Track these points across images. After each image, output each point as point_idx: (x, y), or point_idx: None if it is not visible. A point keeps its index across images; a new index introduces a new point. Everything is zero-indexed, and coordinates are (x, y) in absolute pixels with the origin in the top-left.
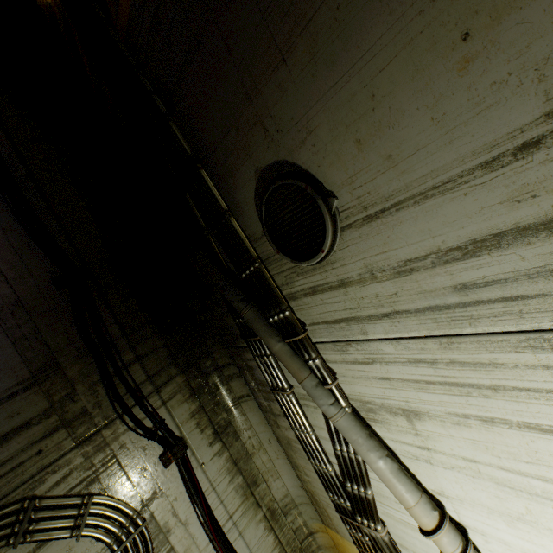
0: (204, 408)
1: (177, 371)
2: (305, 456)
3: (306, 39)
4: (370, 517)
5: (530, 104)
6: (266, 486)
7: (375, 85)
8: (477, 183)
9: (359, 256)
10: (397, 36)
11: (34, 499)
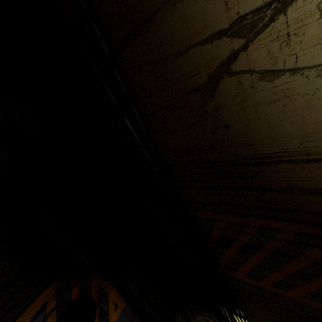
0: None
1: None
2: None
3: None
4: None
5: None
6: None
7: None
8: None
9: None
10: None
11: None
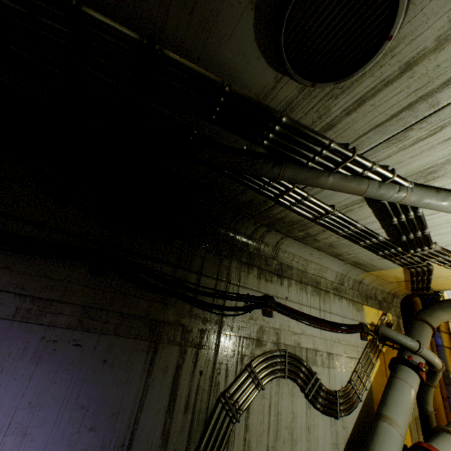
0: (261, 268)
1: (228, 261)
2: (348, 245)
3: None
4: (424, 245)
5: None
6: (324, 280)
7: None
8: None
9: (441, 11)
10: None
11: (225, 395)
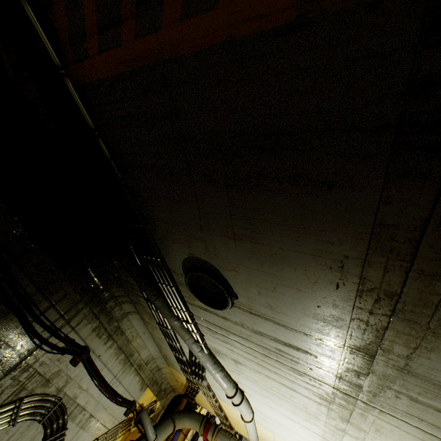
0: (102, 323)
1: (83, 306)
2: (168, 346)
3: (252, 245)
4: (200, 378)
5: (327, 333)
6: (138, 354)
7: (278, 286)
8: (300, 334)
9: (239, 317)
10: (295, 284)
11: None
